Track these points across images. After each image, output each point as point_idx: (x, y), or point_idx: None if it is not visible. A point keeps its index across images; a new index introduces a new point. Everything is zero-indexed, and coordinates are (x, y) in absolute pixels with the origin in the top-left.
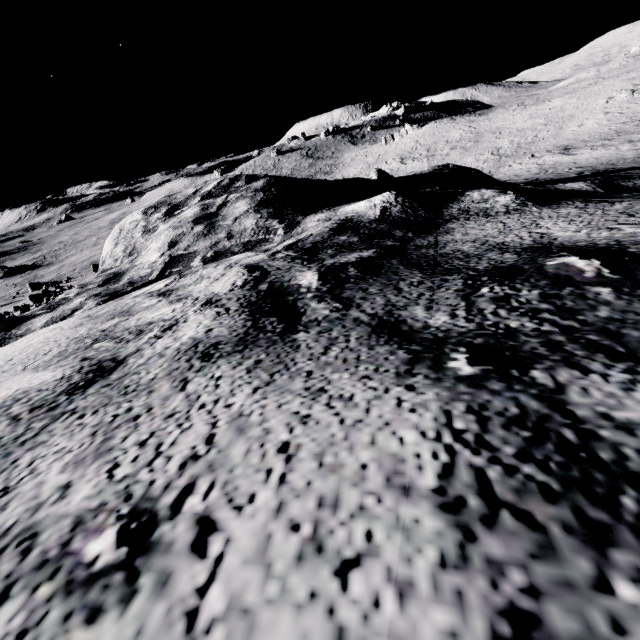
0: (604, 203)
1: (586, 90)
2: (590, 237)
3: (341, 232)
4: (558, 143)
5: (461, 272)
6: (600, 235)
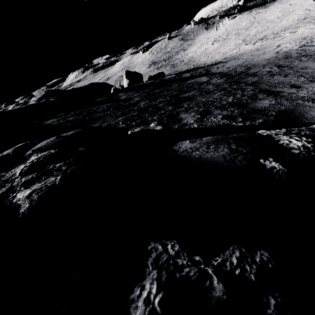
0: None
1: None
2: None
3: None
4: (267, 33)
5: None
6: None
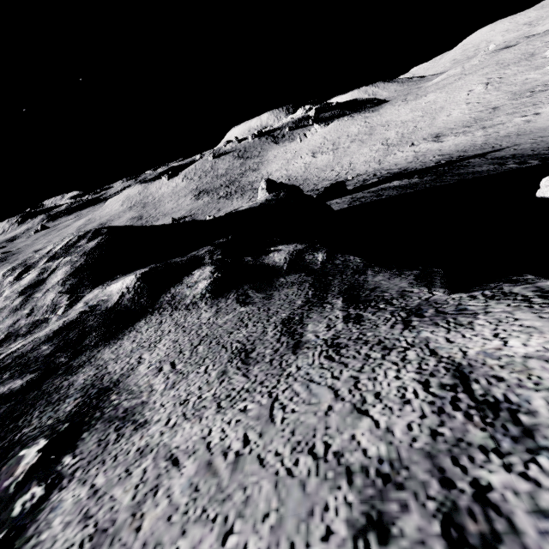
0: (235, 305)
1: (452, 85)
2: (136, 383)
3: (56, 335)
4: (432, 131)
5: (3, 440)
6: (142, 381)
